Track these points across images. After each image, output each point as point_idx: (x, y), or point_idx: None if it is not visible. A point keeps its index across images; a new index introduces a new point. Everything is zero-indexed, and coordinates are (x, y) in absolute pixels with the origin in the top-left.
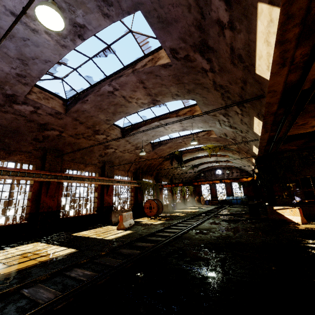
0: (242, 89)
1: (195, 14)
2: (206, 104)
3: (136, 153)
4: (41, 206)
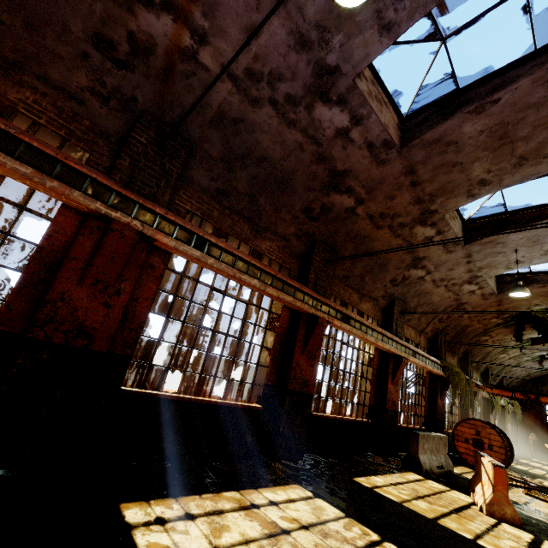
0: None
1: None
2: None
3: (458, 293)
4: (291, 375)
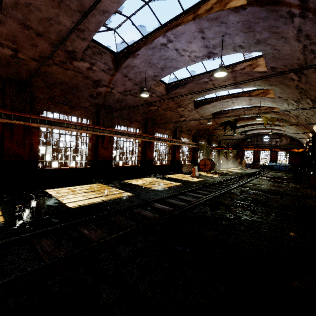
0: None
1: (301, 61)
2: (283, 93)
3: (199, 121)
4: (146, 157)
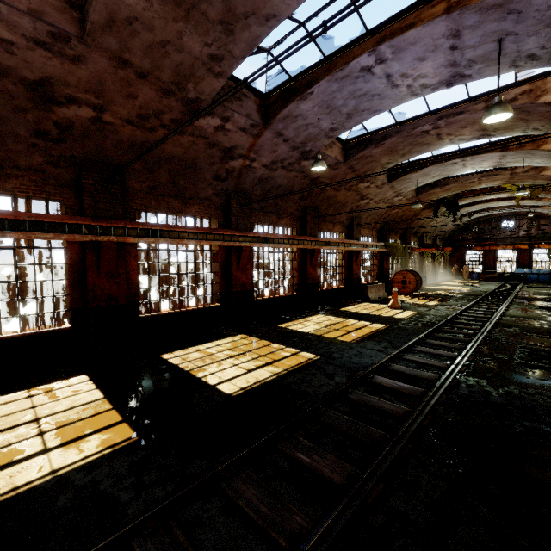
0: None
1: None
2: None
3: (392, 202)
4: (307, 278)
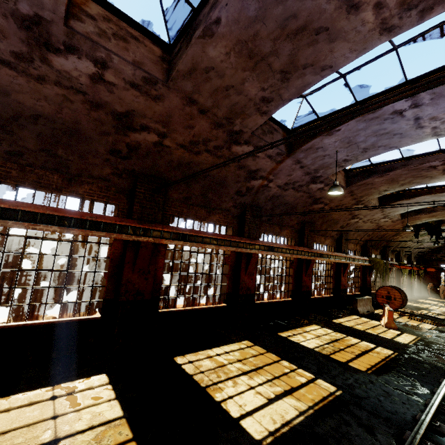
0: None
1: None
2: None
3: (378, 223)
4: (302, 285)
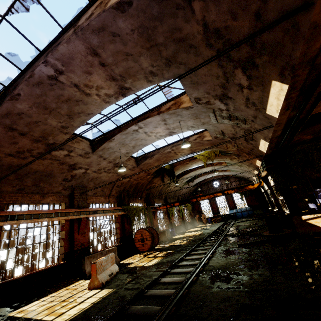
0: (256, 20)
1: None
2: (196, 82)
3: (116, 172)
4: None
